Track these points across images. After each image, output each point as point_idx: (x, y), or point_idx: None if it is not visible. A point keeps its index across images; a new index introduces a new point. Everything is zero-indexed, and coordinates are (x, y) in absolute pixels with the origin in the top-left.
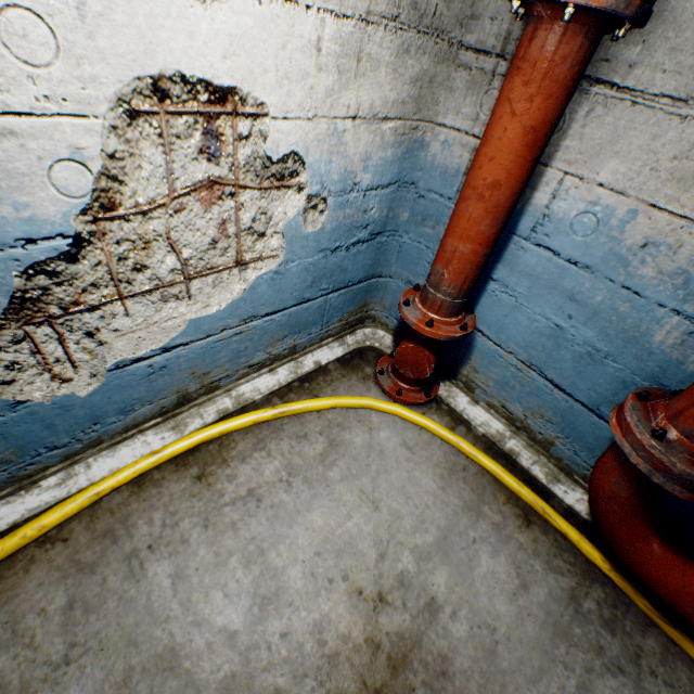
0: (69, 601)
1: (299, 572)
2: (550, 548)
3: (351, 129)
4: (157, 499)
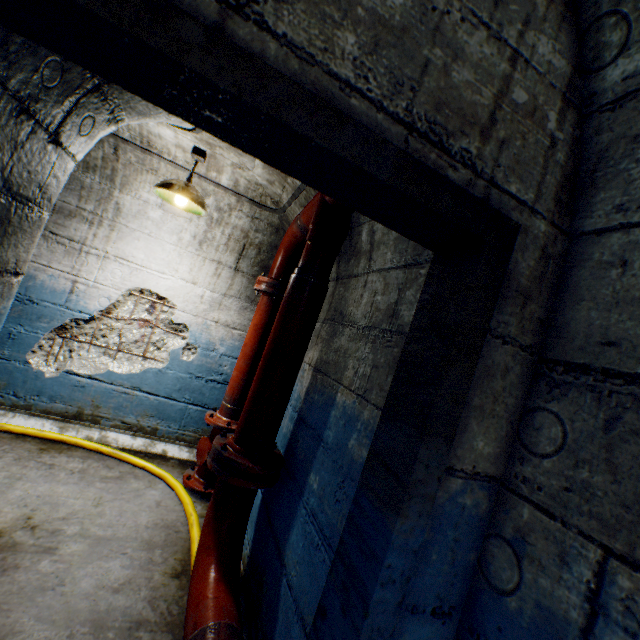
0: None
1: (21, 493)
2: (170, 595)
3: (215, 326)
4: (17, 443)
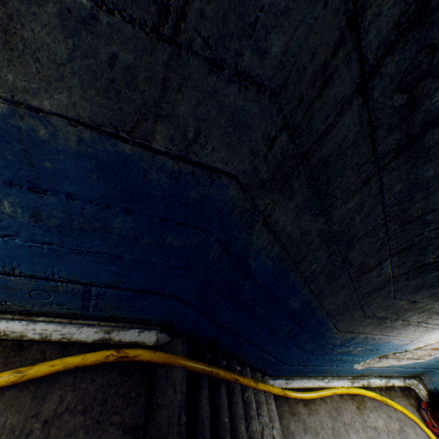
0: (332, 426)
1: None
2: None
3: None
4: (347, 406)
